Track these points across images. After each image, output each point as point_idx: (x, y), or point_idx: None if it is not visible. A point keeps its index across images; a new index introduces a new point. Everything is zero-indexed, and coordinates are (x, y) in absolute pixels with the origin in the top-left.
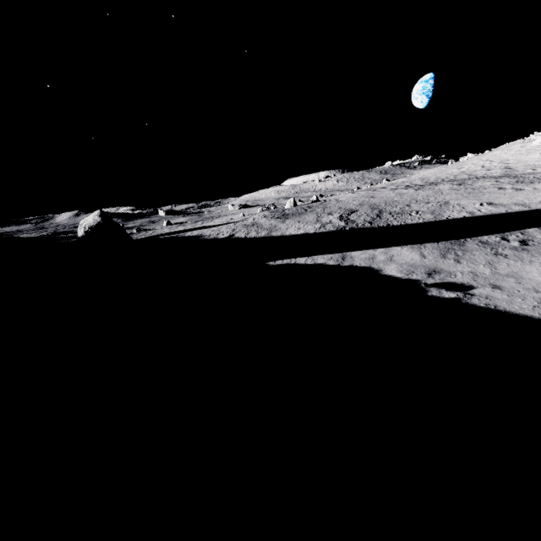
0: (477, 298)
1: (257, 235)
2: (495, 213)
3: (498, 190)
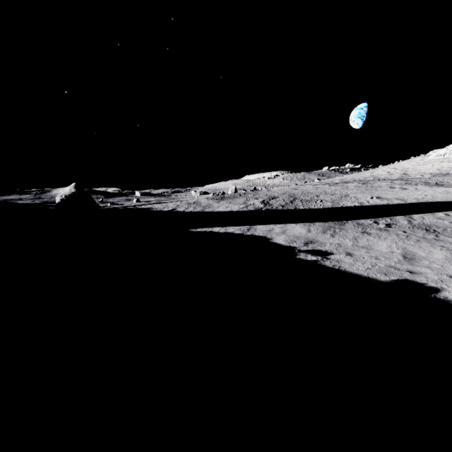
0: (330, 261)
1: (193, 210)
2: (379, 204)
3: (389, 188)
